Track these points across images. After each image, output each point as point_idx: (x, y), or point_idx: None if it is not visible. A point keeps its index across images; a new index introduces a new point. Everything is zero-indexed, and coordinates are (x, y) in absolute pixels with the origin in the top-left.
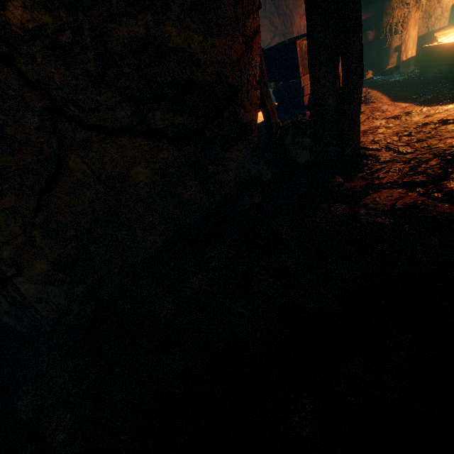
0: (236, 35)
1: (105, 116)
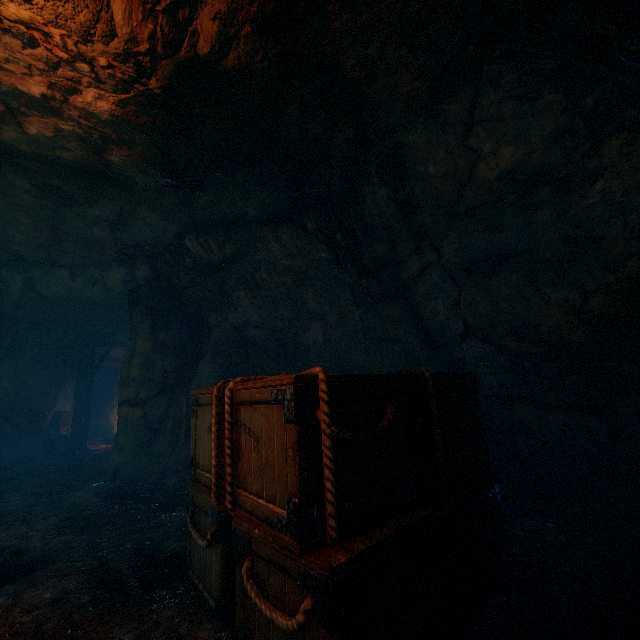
0: (52, 402)
1: (1, 410)
